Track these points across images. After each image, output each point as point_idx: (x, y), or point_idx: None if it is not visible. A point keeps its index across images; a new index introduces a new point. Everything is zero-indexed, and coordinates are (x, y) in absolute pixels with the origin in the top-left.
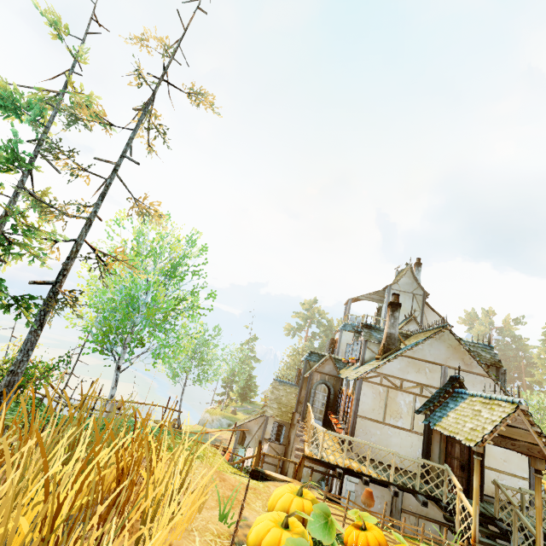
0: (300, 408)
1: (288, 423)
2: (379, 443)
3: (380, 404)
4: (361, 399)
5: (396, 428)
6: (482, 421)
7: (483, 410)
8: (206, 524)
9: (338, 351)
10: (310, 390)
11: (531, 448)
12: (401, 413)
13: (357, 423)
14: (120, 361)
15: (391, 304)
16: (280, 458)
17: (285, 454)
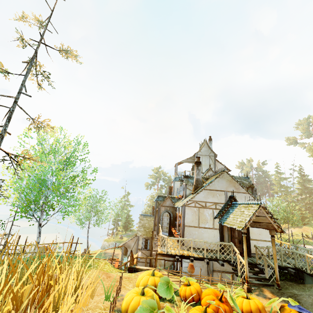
0: (156, 228)
1: (151, 237)
2: (197, 238)
3: (196, 217)
4: (185, 217)
5: (205, 228)
6: (244, 216)
7: (245, 211)
8: (96, 304)
9: (173, 192)
10: (160, 217)
11: (268, 225)
12: (207, 220)
13: (185, 230)
14: (40, 220)
15: (196, 162)
16: (146, 258)
17: (151, 255)
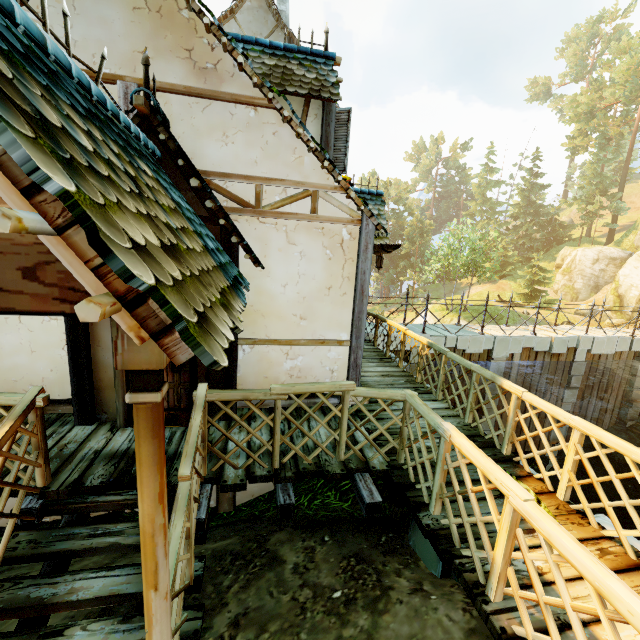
0: None
1: None
2: None
3: None
4: None
5: None
6: None
7: None
8: None
9: None
10: None
11: None
12: None
13: None
14: None
15: None
16: None
17: None
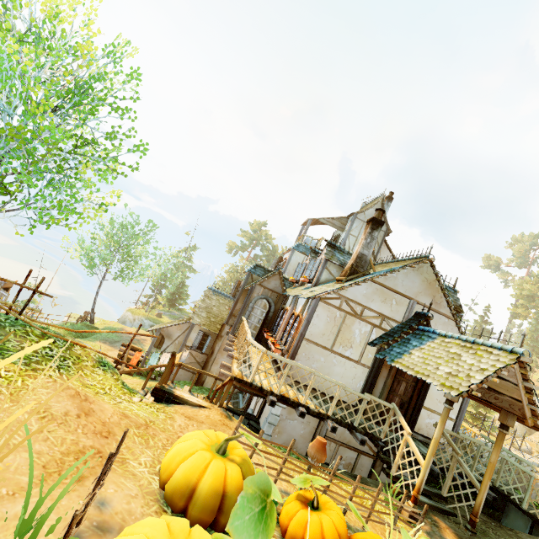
0: (232, 321)
1: (215, 334)
2: (320, 370)
3: (333, 330)
4: (312, 321)
5: (343, 358)
6: (465, 367)
7: (464, 355)
8: None
9: (284, 270)
10: (249, 303)
11: (514, 404)
12: (353, 342)
13: (300, 346)
14: None
15: (373, 220)
16: (199, 371)
17: (205, 363)
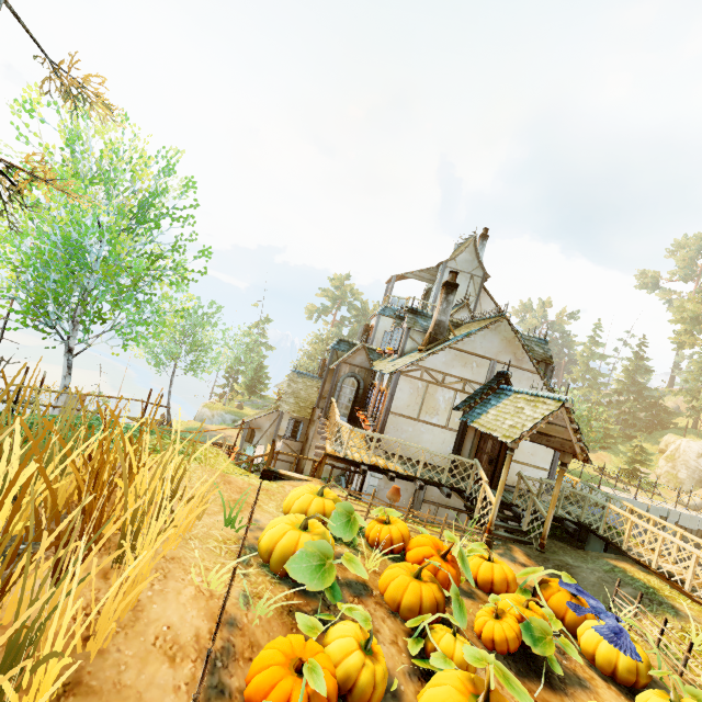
0: (322, 403)
1: (307, 419)
2: (410, 440)
3: (417, 401)
4: (396, 395)
5: (430, 425)
6: (523, 418)
7: (526, 408)
8: (208, 531)
9: (372, 339)
10: (336, 384)
11: (565, 444)
12: (438, 410)
13: (388, 420)
14: (71, 341)
15: (446, 284)
16: (296, 456)
17: (302, 451)
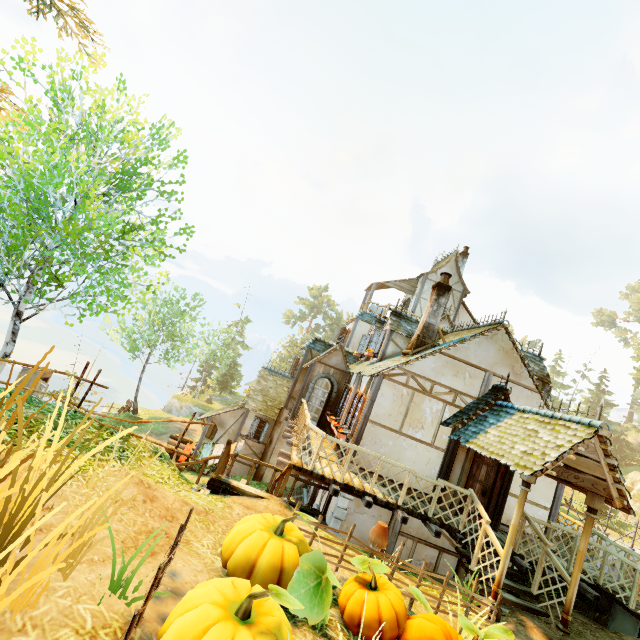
0: (291, 404)
1: (273, 420)
2: (389, 455)
3: (400, 410)
4: (377, 401)
5: (413, 440)
6: (541, 444)
7: (541, 431)
8: (71, 605)
9: (348, 343)
10: (309, 384)
11: (597, 483)
12: (424, 423)
13: (365, 429)
14: (21, 304)
15: (438, 285)
16: (256, 462)
17: (264, 454)
